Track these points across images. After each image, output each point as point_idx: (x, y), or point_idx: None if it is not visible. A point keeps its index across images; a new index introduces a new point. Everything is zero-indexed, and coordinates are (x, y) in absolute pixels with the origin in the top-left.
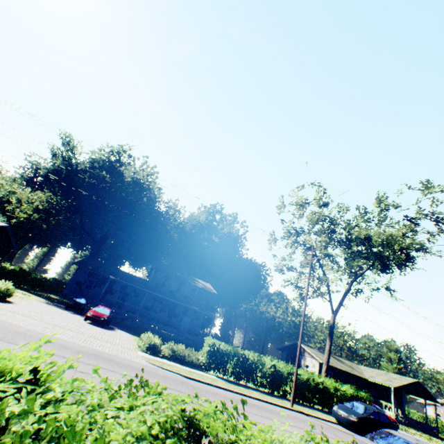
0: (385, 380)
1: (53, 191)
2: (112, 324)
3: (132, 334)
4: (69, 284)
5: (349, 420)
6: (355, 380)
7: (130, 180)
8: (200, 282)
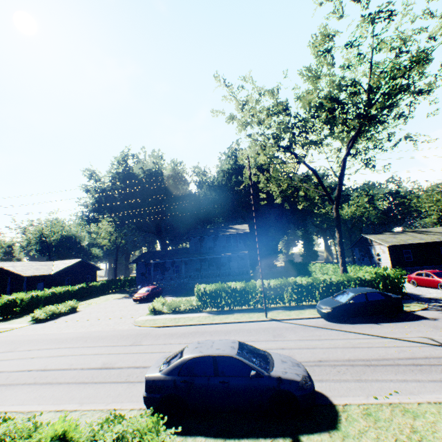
0: None
1: (104, 217)
2: (170, 293)
3: (179, 296)
4: (137, 278)
5: (323, 312)
6: None
7: (143, 176)
8: (234, 229)
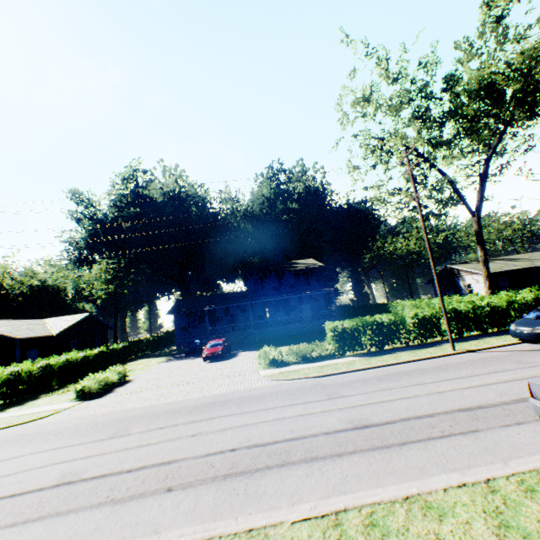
0: None
1: (105, 258)
2: (234, 349)
3: (257, 349)
4: (177, 334)
5: (535, 334)
6: None
7: (163, 199)
8: (299, 264)
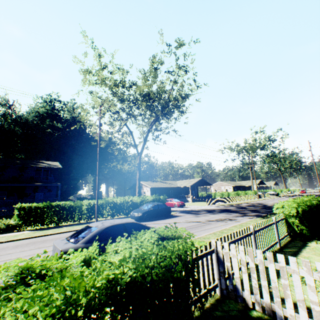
0: (187, 184)
1: None
2: None
3: None
4: None
5: (137, 216)
6: (173, 190)
7: None
8: (45, 163)
